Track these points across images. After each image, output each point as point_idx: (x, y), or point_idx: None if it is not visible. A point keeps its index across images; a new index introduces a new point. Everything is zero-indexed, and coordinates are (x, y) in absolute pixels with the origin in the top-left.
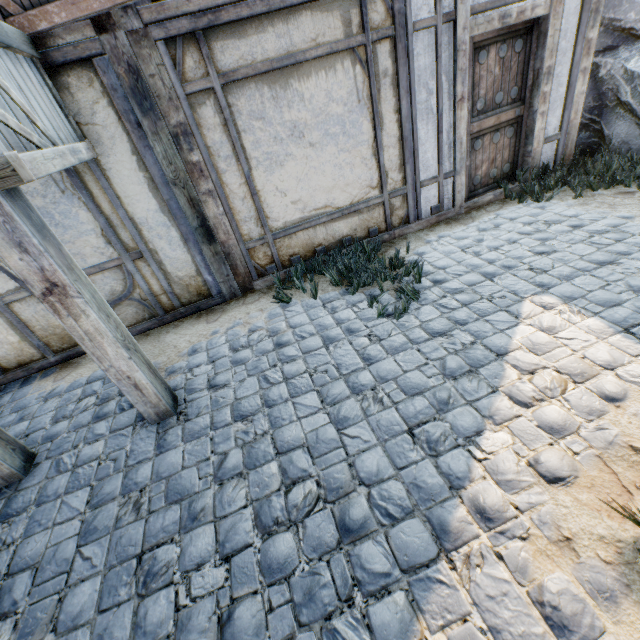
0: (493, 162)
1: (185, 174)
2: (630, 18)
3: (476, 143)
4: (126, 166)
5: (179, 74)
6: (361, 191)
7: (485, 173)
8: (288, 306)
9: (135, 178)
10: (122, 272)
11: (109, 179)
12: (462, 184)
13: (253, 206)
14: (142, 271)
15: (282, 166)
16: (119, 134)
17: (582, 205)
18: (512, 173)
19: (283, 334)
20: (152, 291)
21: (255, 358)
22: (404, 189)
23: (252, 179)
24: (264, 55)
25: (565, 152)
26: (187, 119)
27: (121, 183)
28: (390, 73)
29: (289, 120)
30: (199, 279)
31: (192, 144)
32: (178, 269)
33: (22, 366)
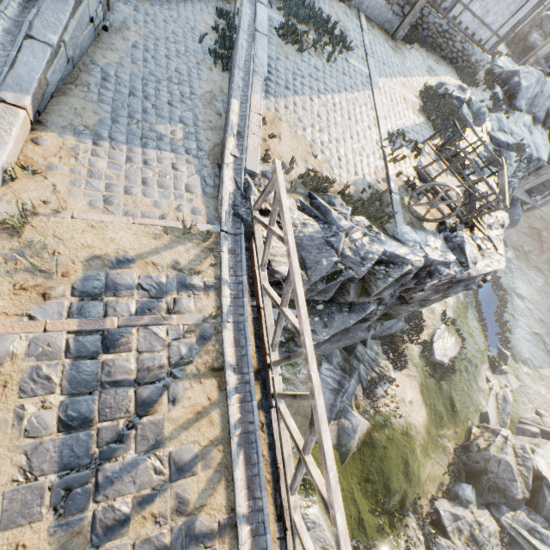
0: None
1: None
2: (543, 23)
3: None
4: None
5: None
6: None
7: None
8: None
9: None
10: None
11: None
12: None
13: None
14: None
15: None
16: None
17: (504, 48)
18: None
19: None
20: None
21: None
22: None
23: None
24: None
25: (512, 39)
26: None
27: None
28: None
29: None
30: None
31: None
32: None
33: None
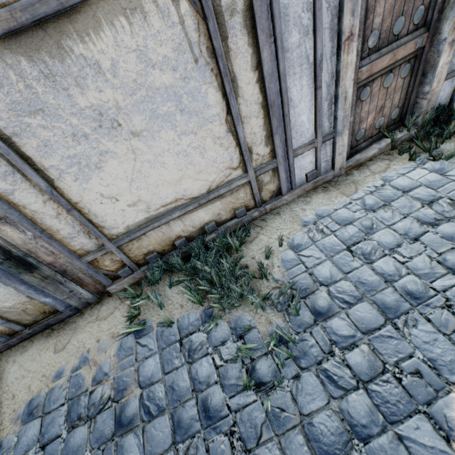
0: (381, 110)
1: None
2: None
3: (363, 92)
4: None
5: None
6: (219, 174)
7: (370, 124)
8: (141, 334)
9: None
10: None
11: None
12: (344, 144)
13: (75, 220)
14: None
15: (99, 168)
16: None
17: None
18: (400, 117)
19: (128, 400)
20: None
21: (89, 453)
22: (274, 163)
23: (59, 192)
24: None
25: None
26: None
27: None
28: (240, 6)
29: (87, 105)
30: (36, 301)
31: None
32: (2, 301)
33: None
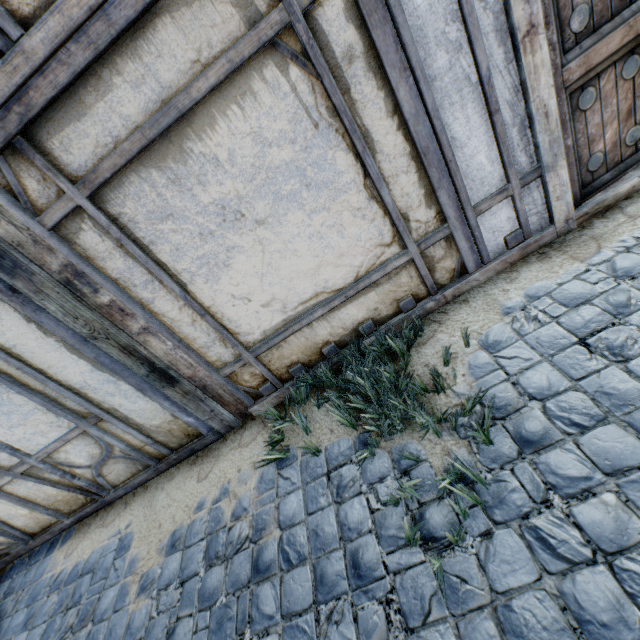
0: (629, 115)
1: (101, 323)
2: None
3: (582, 97)
4: (30, 336)
5: (28, 206)
6: (367, 256)
7: (613, 142)
8: (284, 464)
9: (47, 345)
10: (90, 436)
11: (20, 356)
12: (563, 183)
13: (210, 327)
14: (111, 430)
15: (228, 266)
16: (0, 306)
17: None
18: None
19: (266, 542)
20: (133, 445)
21: (224, 598)
22: (444, 229)
23: (193, 297)
24: (128, 125)
25: None
26: (68, 258)
27: (35, 355)
28: (359, 50)
29: (210, 202)
30: (180, 421)
31: (93, 284)
32: (150, 418)
33: (46, 529)
